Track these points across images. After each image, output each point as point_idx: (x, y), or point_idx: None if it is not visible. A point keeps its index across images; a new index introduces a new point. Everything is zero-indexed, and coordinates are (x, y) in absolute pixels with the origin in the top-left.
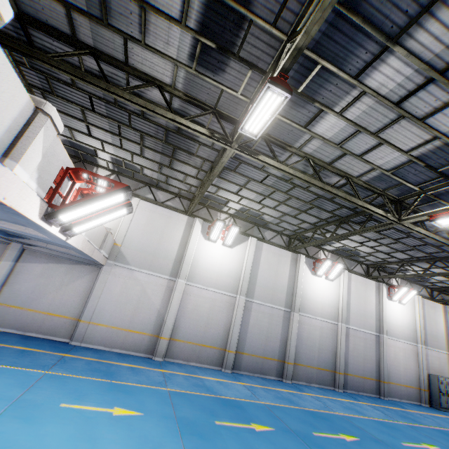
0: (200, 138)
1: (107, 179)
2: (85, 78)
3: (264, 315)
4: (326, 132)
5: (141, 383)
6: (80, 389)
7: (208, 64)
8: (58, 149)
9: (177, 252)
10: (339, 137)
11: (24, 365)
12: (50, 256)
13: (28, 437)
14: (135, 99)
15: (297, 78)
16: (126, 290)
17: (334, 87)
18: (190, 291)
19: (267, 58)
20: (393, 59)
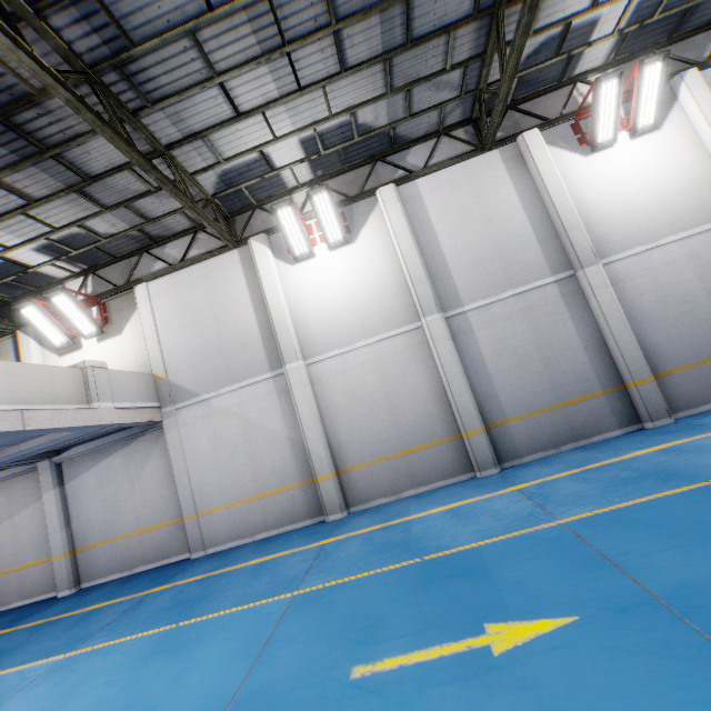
0: None
1: None
2: None
3: (510, 321)
4: None
5: (243, 601)
6: (79, 683)
7: None
8: None
9: (259, 323)
10: None
11: (49, 651)
12: (94, 453)
13: None
14: None
15: None
16: (218, 437)
17: None
18: (323, 373)
19: None
20: None
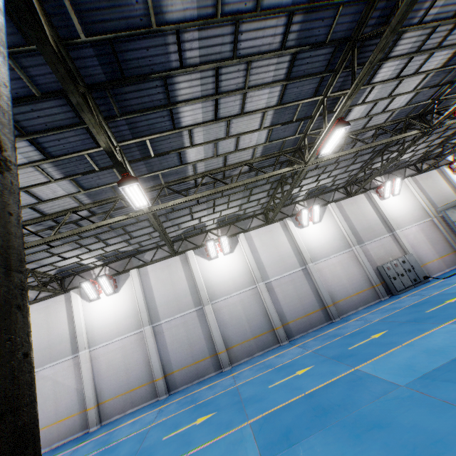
0: None
1: None
2: None
3: (178, 327)
4: None
5: None
6: None
7: None
8: None
9: (70, 331)
10: None
11: None
12: None
13: None
14: None
15: None
16: (40, 392)
17: None
18: (97, 354)
19: None
20: None
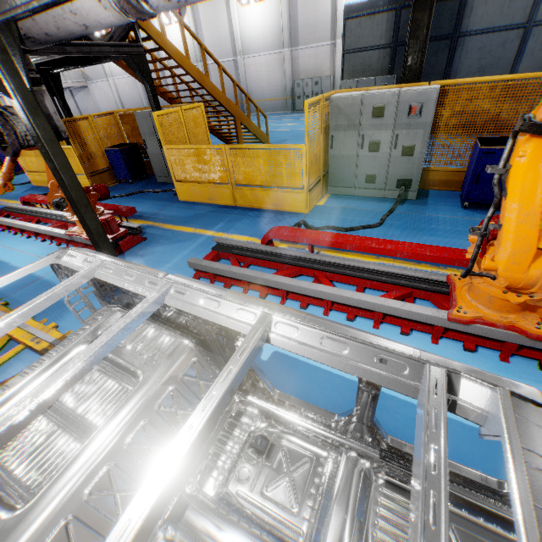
0: None
1: None
2: None
3: None
4: None
5: None
6: None
7: None
8: None
9: None
10: None
11: None
12: (77, 90)
13: None
14: None
15: None
16: (101, 94)
17: None
18: (117, 83)
19: None
20: None
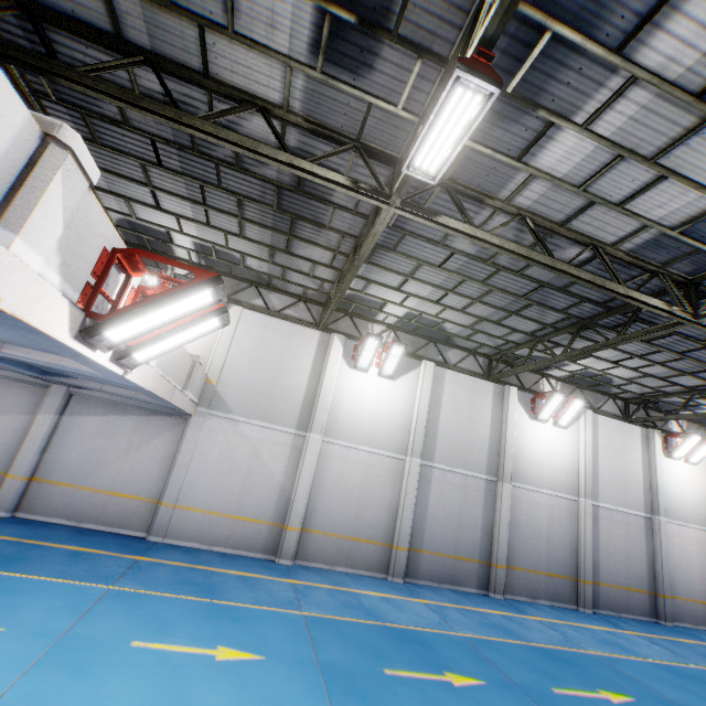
0: (336, 197)
1: (182, 266)
2: (139, 104)
3: (453, 488)
4: (558, 165)
5: (259, 603)
6: (162, 616)
7: (344, 57)
8: (94, 215)
9: (306, 391)
10: (581, 173)
11: (77, 576)
12: (110, 404)
13: (79, 701)
14: (223, 134)
15: (506, 65)
16: (229, 454)
17: (575, 75)
18: (330, 452)
19: (450, 33)
20: (696, 4)
